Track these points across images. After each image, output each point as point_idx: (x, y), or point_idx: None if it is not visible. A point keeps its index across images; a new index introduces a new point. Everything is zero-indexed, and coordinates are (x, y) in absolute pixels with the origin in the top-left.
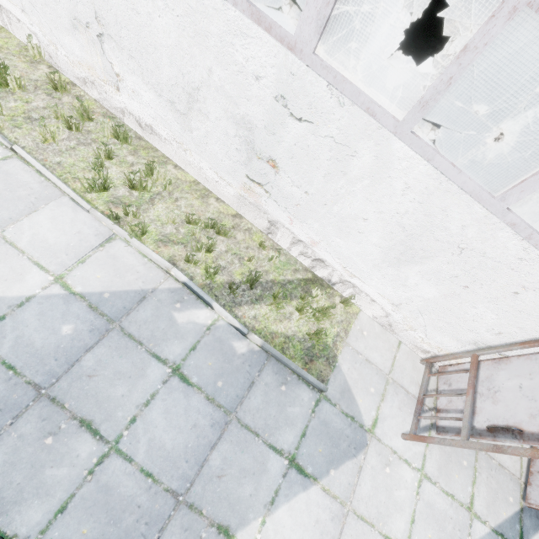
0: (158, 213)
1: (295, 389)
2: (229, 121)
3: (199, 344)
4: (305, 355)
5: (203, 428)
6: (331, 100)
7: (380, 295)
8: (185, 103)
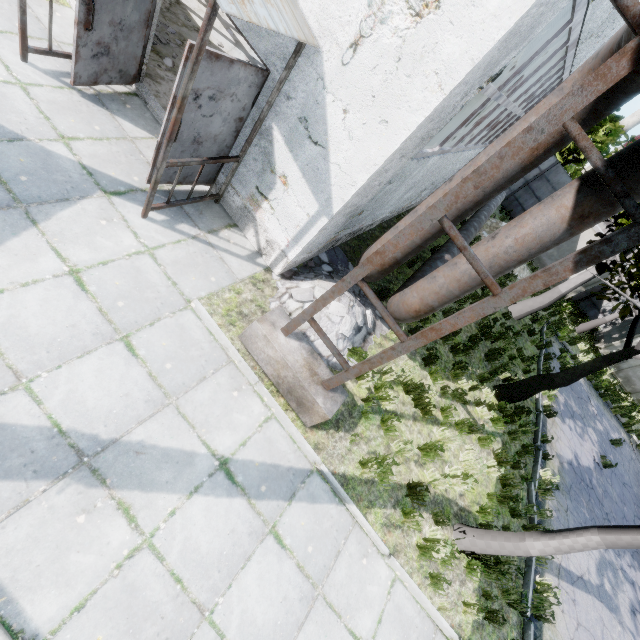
0: None
1: None
2: None
3: None
4: None
5: None
6: None
7: None
8: None
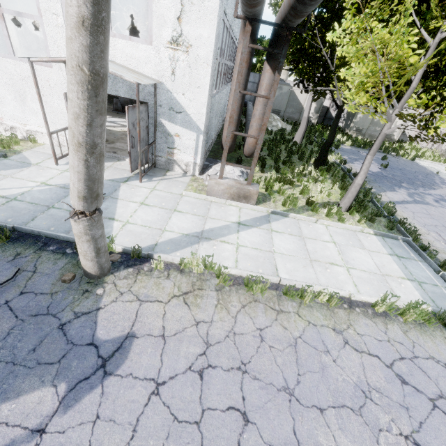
0: None
1: None
2: None
3: None
4: None
5: None
6: None
7: (39, 127)
8: None
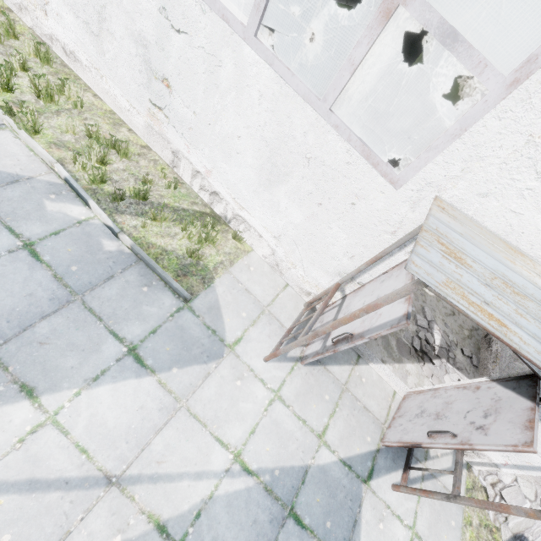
0: (61, 123)
1: (158, 293)
2: (130, 39)
3: (63, 232)
4: (179, 269)
5: (39, 299)
6: (197, 8)
7: (264, 227)
8: (97, 23)
